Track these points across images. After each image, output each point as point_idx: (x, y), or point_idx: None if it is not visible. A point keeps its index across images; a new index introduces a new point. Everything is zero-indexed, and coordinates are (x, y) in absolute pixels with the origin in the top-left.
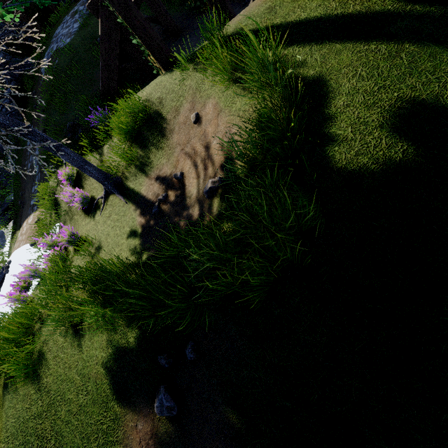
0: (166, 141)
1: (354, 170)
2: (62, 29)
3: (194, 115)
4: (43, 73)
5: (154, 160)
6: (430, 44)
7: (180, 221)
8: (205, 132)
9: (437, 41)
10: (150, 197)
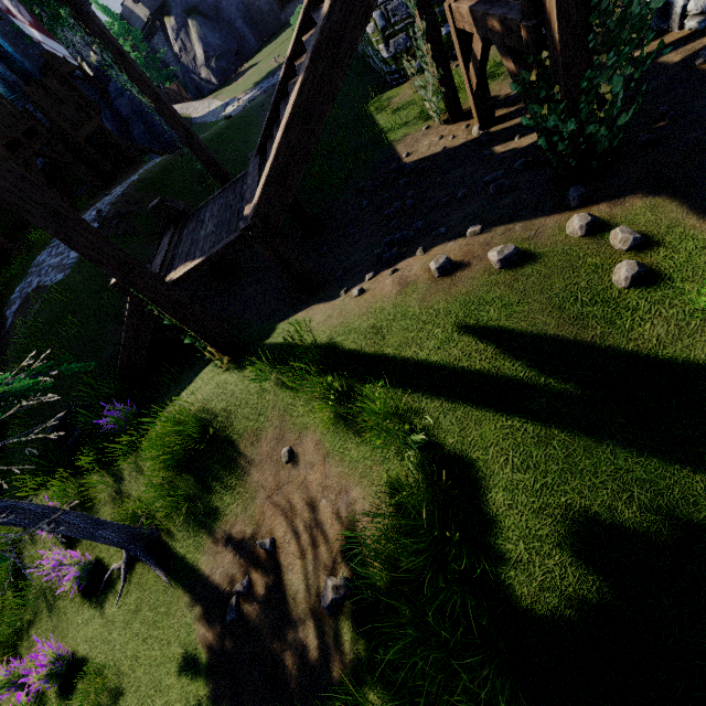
0: (240, 476)
1: (545, 616)
2: (50, 256)
3: (287, 453)
4: (8, 318)
5: (220, 506)
6: (580, 434)
7: (285, 654)
8: (306, 480)
9: (586, 431)
10: (219, 581)
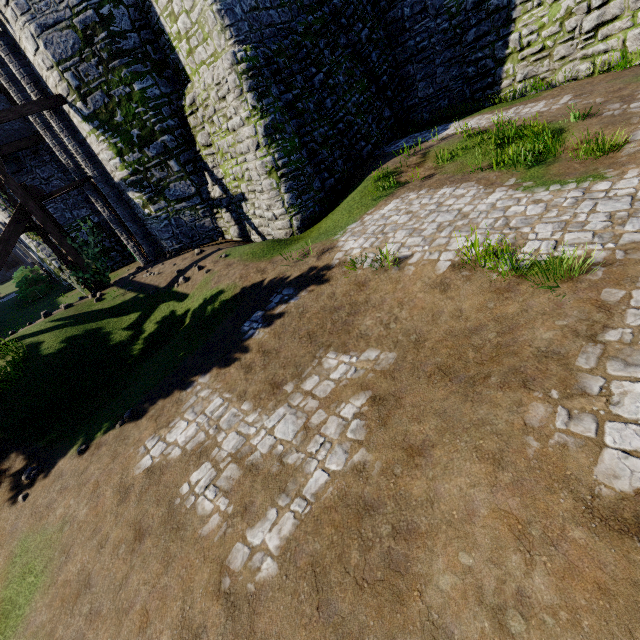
0: None
1: (48, 353)
2: None
3: None
4: None
5: None
6: (71, 326)
7: None
8: None
9: (73, 325)
10: None
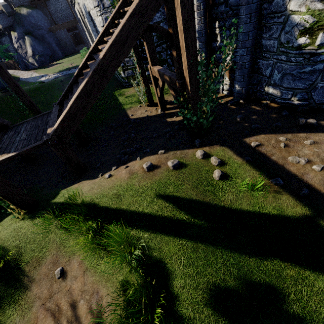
0: (22, 292)
1: None
2: None
3: (59, 271)
4: None
5: (2, 319)
6: (209, 244)
7: None
8: (71, 288)
9: (211, 243)
10: None
